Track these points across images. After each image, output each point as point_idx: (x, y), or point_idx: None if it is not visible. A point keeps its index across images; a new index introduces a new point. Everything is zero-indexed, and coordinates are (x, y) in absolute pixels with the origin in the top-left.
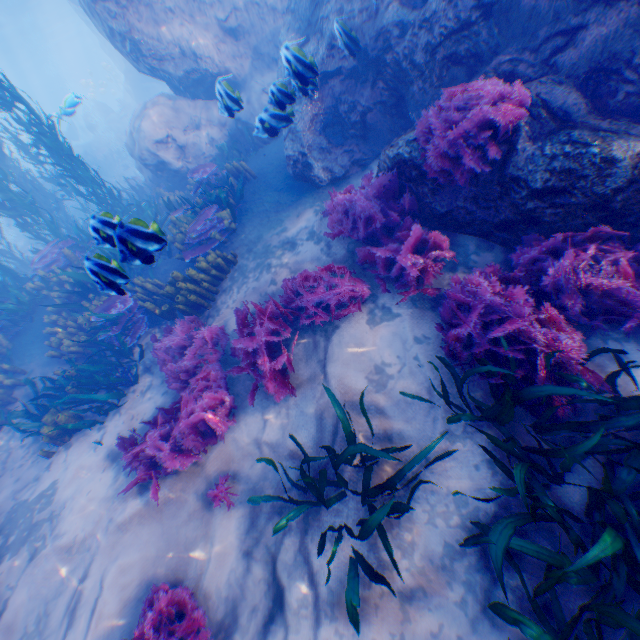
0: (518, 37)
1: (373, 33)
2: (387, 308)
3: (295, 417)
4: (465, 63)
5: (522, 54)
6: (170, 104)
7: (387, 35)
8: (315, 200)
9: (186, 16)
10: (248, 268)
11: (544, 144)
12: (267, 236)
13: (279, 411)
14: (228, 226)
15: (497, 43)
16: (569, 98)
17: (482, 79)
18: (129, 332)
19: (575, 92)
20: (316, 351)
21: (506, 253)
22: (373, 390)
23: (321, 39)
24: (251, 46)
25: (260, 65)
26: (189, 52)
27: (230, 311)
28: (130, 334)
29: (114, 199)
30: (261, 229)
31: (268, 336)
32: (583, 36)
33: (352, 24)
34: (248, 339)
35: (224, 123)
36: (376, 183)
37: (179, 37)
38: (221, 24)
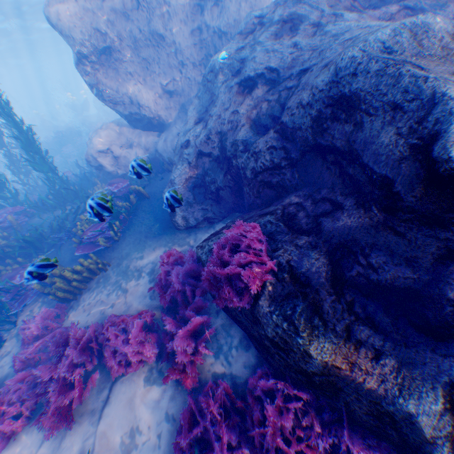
0: (312, 184)
1: (231, 140)
2: (163, 372)
3: (63, 450)
4: (276, 188)
5: (308, 201)
6: (117, 128)
7: (236, 147)
8: (170, 239)
9: (140, 78)
10: (109, 277)
11: (275, 309)
12: (131, 255)
13: (57, 437)
14: (113, 235)
15: (298, 183)
16: (315, 264)
17: (273, 215)
18: (18, 299)
19: (324, 256)
20: (105, 388)
21: (257, 358)
22: (120, 453)
23: (204, 128)
24: (180, 102)
25: (183, 115)
26: (135, 101)
27: (82, 311)
28: (19, 300)
29: (62, 182)
30: (131, 246)
31: (72, 367)
32: (339, 215)
33: (222, 128)
34: (55, 368)
35: (148, 149)
36: (187, 264)
37: (131, 91)
38: (163, 86)
